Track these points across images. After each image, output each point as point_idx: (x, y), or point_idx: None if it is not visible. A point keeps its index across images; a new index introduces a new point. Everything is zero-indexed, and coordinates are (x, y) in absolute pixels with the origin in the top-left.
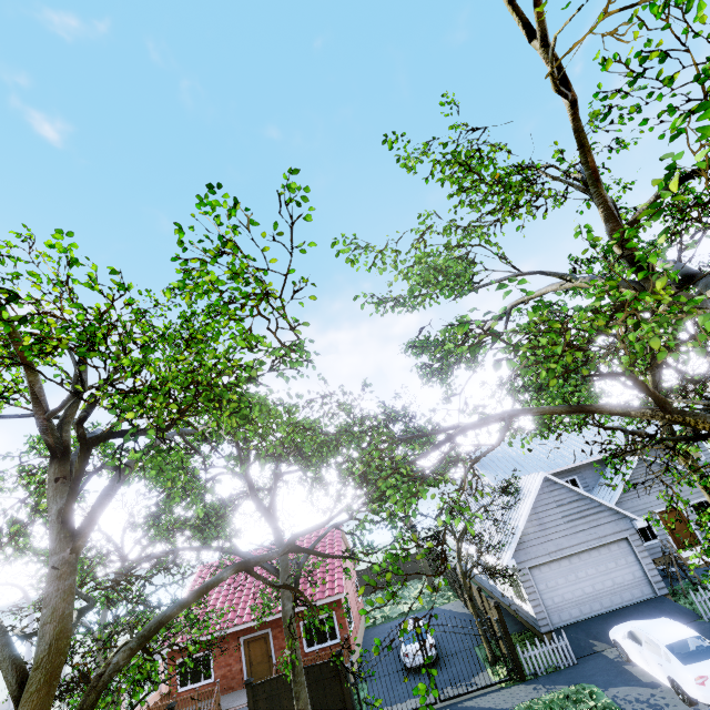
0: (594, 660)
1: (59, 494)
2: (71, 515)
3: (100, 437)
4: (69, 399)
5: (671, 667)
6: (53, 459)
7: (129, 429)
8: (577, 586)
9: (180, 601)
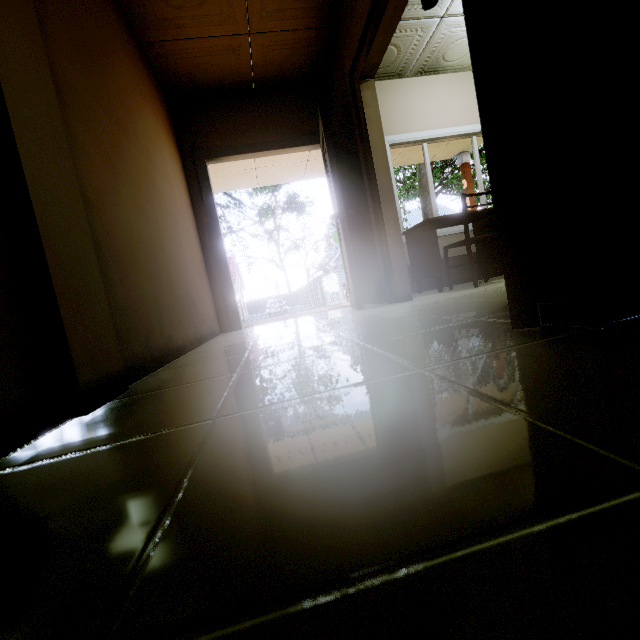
0: None
1: None
2: None
3: None
4: None
5: None
6: None
7: None
8: None
9: None
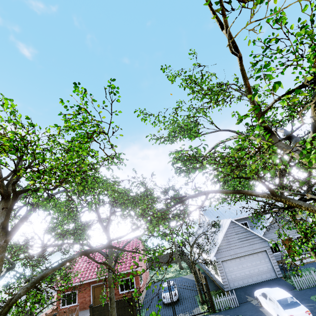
0: (246, 305)
1: (3, 215)
2: (6, 225)
3: (22, 191)
4: (11, 173)
5: (278, 310)
6: (2, 199)
7: None
8: (242, 271)
9: (53, 267)
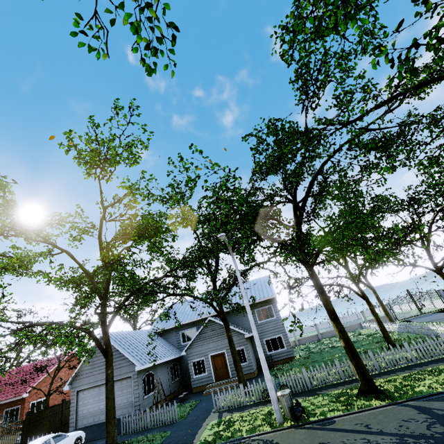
0: None
1: None
2: None
3: None
4: None
5: None
6: None
7: None
8: (98, 404)
9: None
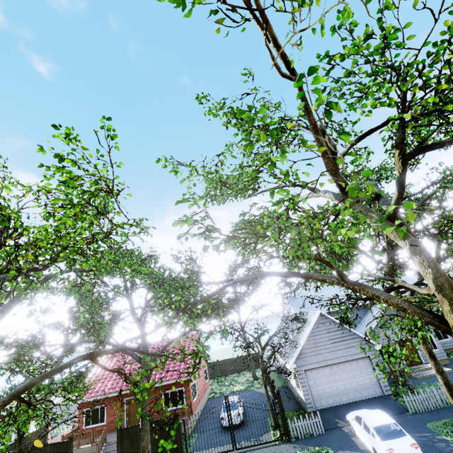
0: (335, 432)
1: None
2: None
3: None
4: None
5: (374, 441)
6: None
7: (18, 268)
8: (334, 384)
9: (42, 375)
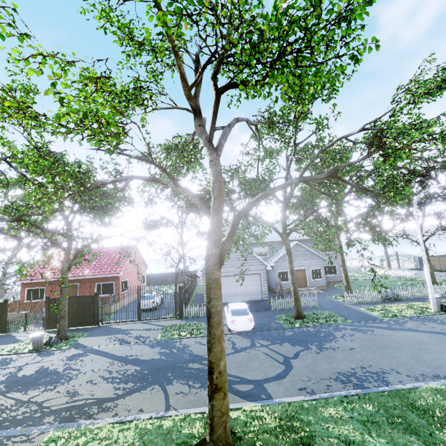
0: None
1: None
2: None
3: None
4: None
5: (228, 317)
6: None
7: None
8: (228, 289)
9: None
